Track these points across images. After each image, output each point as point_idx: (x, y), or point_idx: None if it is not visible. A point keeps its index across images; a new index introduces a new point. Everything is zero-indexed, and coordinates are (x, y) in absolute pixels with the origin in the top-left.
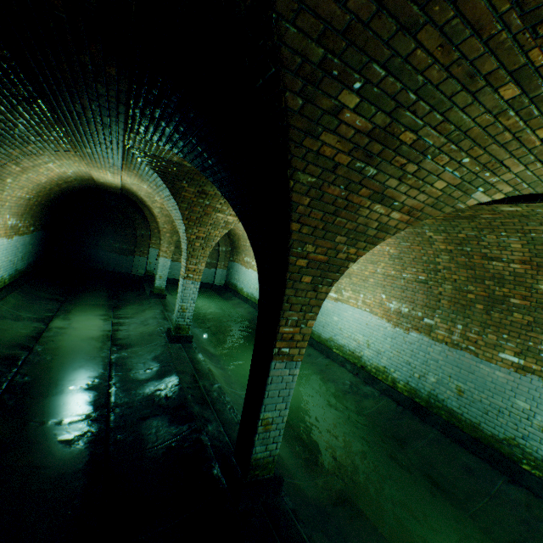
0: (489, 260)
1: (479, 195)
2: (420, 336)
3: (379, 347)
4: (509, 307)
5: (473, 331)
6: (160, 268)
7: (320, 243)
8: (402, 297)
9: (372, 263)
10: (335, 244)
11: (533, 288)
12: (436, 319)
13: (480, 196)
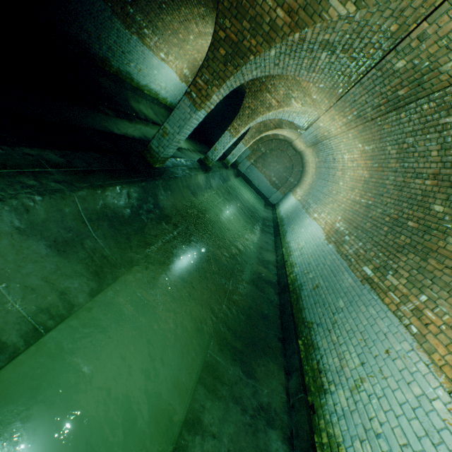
0: (415, 177)
1: (335, 2)
2: (332, 247)
3: (305, 251)
4: (403, 230)
5: (365, 248)
6: (236, 149)
7: (234, 23)
8: (348, 219)
9: (351, 190)
10: (243, 29)
11: (429, 208)
12: (352, 237)
13: (336, 4)
